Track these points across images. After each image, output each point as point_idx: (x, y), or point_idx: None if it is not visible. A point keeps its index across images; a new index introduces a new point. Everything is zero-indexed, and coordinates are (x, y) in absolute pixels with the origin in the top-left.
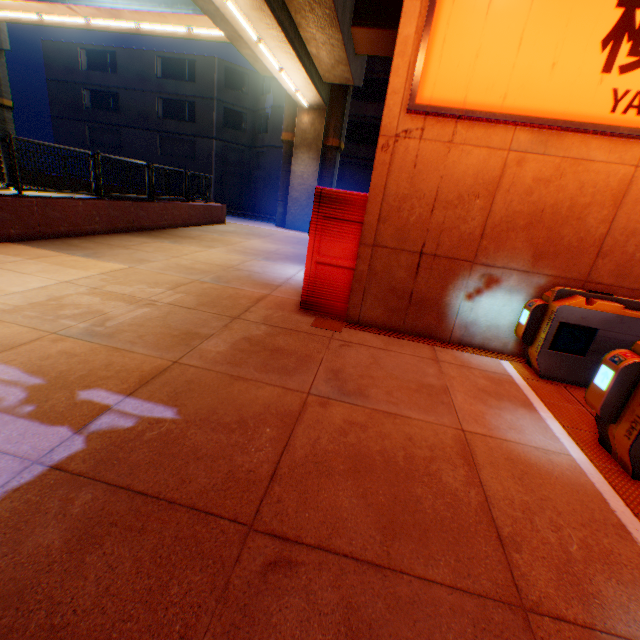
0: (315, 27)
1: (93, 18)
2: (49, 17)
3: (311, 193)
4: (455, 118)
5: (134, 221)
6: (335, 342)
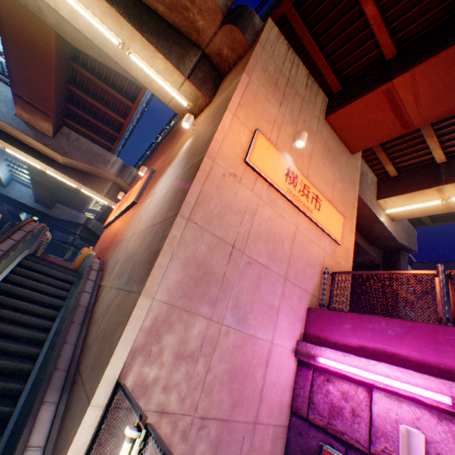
0: None
1: None
2: None
3: None
4: (107, 227)
5: None
6: None
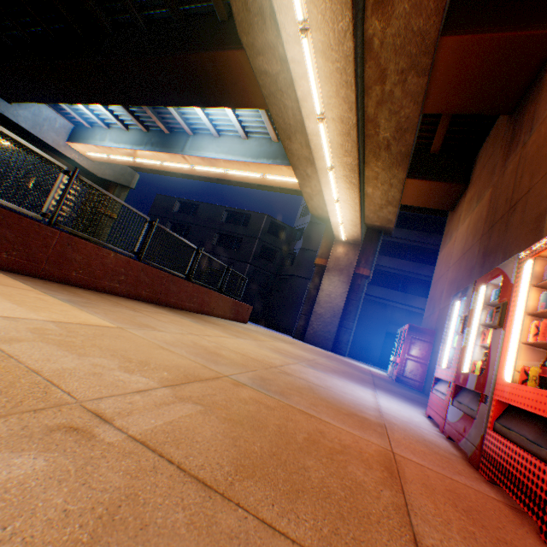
0: (382, 165)
1: (197, 165)
2: (168, 163)
3: (336, 311)
4: None
5: (161, 292)
6: None
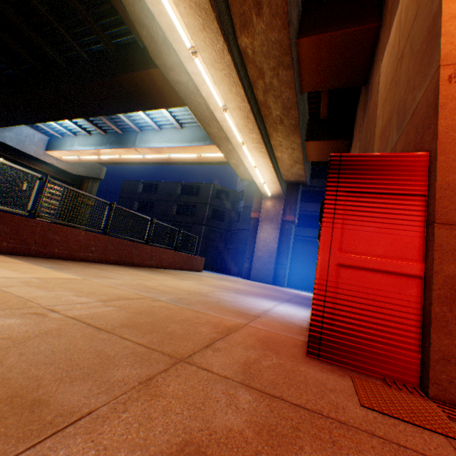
0: (282, 135)
1: (147, 154)
2: (125, 156)
3: (272, 252)
4: None
5: (126, 256)
6: None
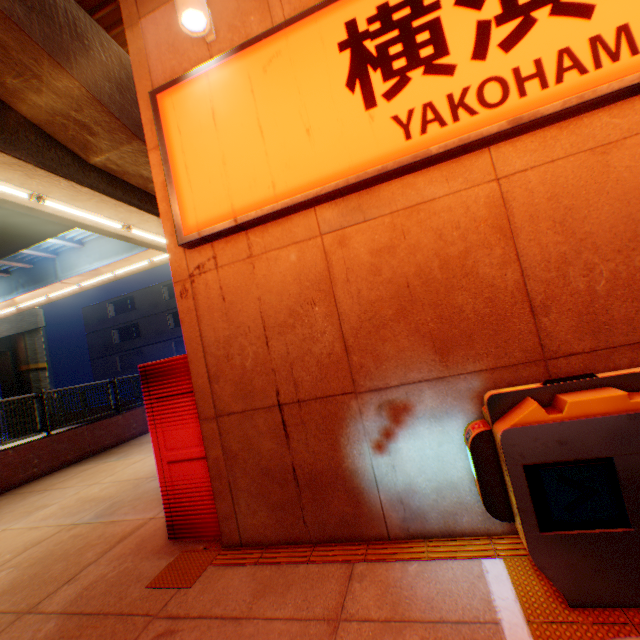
0: None
1: (83, 282)
2: (54, 294)
3: None
4: (238, 229)
5: (90, 444)
6: (152, 628)
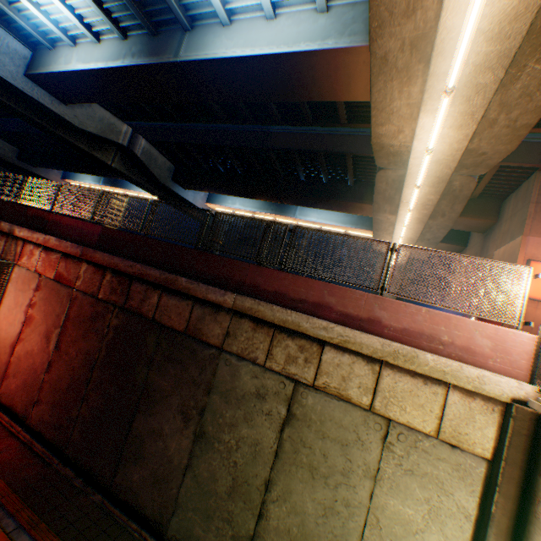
0: (423, 243)
1: (300, 222)
2: (278, 219)
3: None
4: (536, 301)
5: None
6: None
